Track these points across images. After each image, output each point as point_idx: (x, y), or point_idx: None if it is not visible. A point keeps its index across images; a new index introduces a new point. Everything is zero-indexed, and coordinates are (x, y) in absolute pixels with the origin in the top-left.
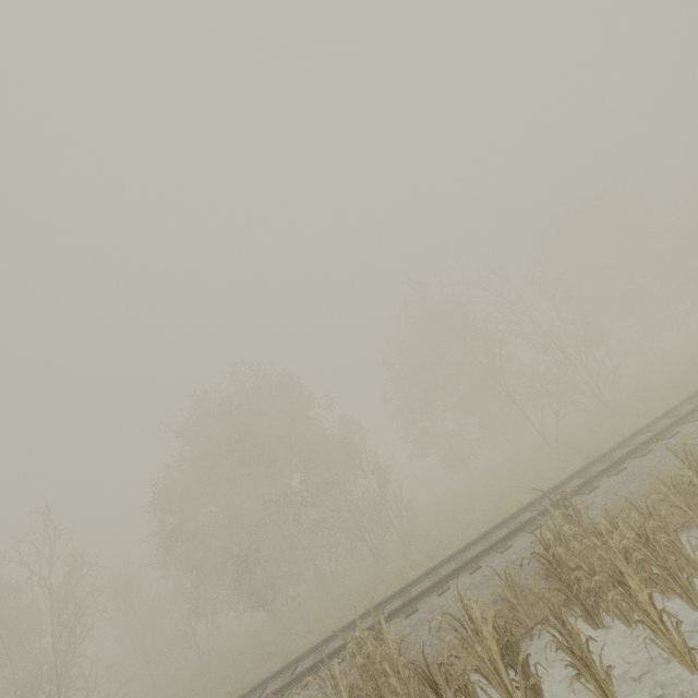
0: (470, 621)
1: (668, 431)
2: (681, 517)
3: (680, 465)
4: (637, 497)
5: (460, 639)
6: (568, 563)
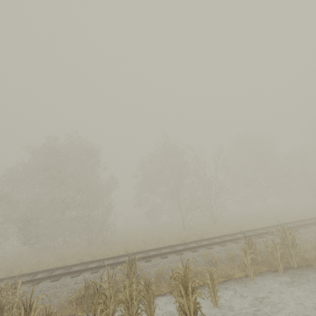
0: (29, 306)
1: (210, 245)
2: (170, 290)
3: (181, 267)
4: (173, 270)
5: (19, 313)
6: (106, 292)
